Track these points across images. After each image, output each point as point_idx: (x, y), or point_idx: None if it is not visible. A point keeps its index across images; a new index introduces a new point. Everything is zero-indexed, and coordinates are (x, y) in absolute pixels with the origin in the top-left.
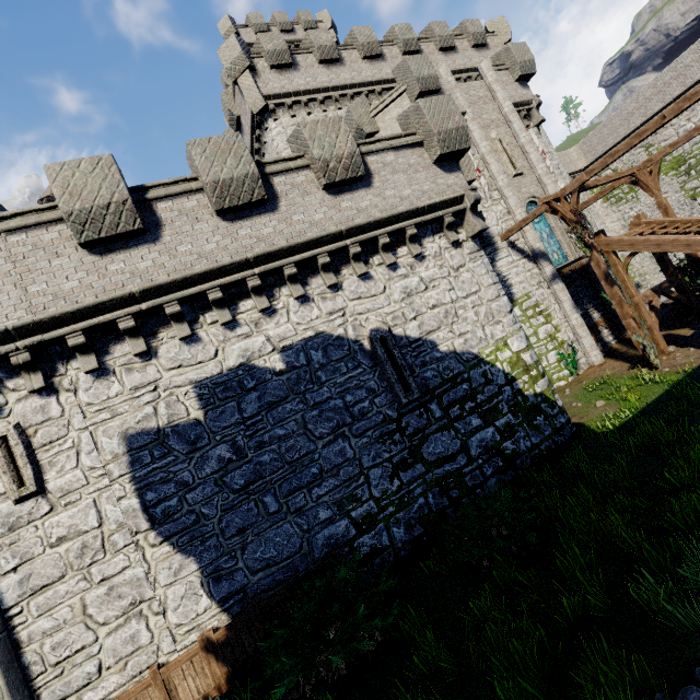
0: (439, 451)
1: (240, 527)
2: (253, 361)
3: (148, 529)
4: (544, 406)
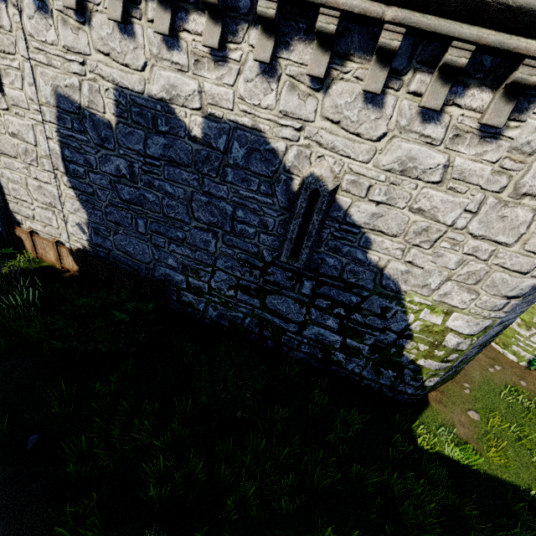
0: (280, 308)
1: (117, 221)
2: (174, 105)
3: (63, 173)
4: (408, 372)
